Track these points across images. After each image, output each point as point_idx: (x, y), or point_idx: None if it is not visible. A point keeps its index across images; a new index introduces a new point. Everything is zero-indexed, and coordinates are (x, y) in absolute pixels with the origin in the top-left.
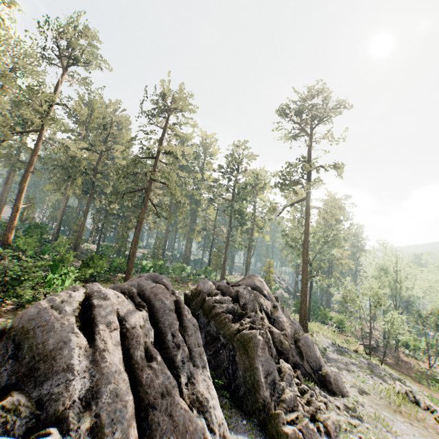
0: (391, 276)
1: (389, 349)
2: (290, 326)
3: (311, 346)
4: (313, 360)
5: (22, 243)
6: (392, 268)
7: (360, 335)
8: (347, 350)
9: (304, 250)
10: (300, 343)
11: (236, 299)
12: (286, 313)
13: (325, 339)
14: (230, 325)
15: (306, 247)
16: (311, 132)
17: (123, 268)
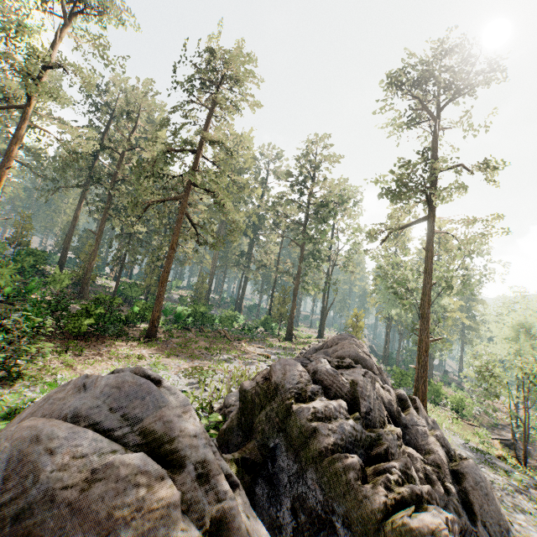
0: (534, 338)
1: (529, 443)
2: (440, 444)
3: (487, 487)
4: (494, 519)
5: None
6: (536, 328)
7: (487, 423)
8: (489, 456)
9: (424, 297)
10: (467, 482)
11: (352, 401)
12: (420, 410)
13: (454, 438)
14: (361, 489)
15: (427, 294)
16: (438, 115)
17: (147, 316)
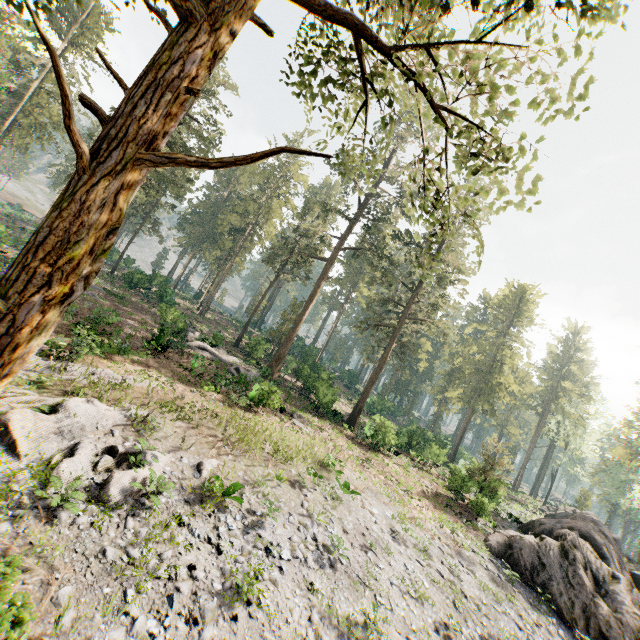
0: None
1: None
2: None
3: None
4: None
5: (376, 403)
6: None
7: None
8: None
9: None
10: None
11: None
12: (638, 569)
13: None
14: None
15: None
16: None
17: None
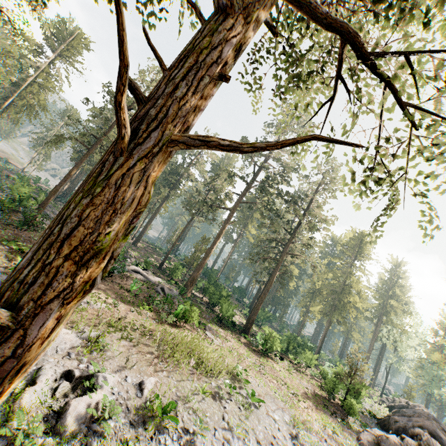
0: None
1: None
2: None
3: None
4: None
5: (259, 314)
6: None
7: None
8: None
9: None
10: None
11: None
12: None
13: None
14: None
15: None
16: None
17: None
